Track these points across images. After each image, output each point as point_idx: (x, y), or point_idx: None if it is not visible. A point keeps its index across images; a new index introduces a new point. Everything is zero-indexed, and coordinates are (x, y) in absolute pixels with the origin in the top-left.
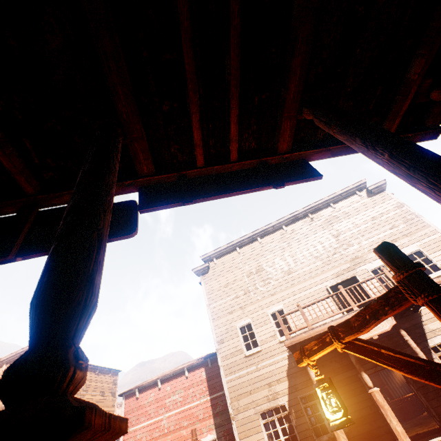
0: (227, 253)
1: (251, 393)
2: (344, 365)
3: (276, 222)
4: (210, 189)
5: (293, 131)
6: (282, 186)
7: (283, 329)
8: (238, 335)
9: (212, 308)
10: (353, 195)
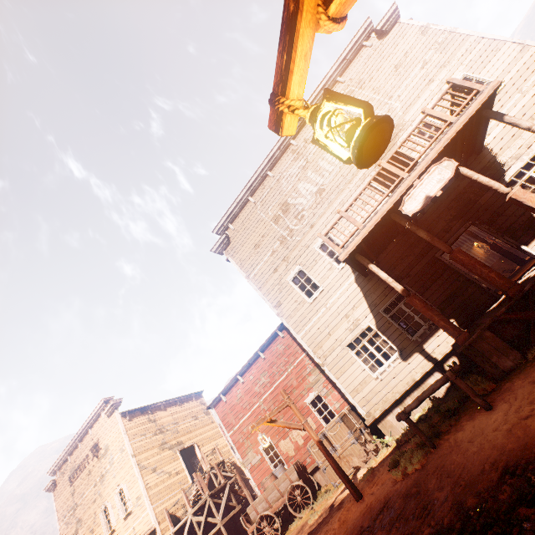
0: (241, 210)
1: (330, 334)
2: (417, 255)
3: (281, 140)
4: None
5: None
6: None
7: (332, 246)
8: (294, 289)
9: (253, 278)
10: (362, 50)
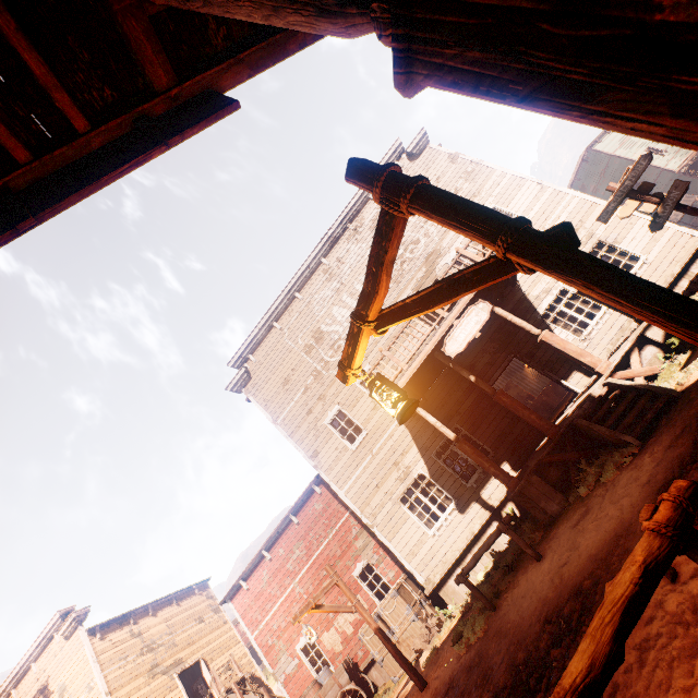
0: (264, 338)
1: (379, 486)
2: (465, 390)
3: (310, 258)
4: (61, 190)
5: (156, 39)
6: (176, 137)
7: None
8: (333, 434)
9: (282, 422)
10: None
